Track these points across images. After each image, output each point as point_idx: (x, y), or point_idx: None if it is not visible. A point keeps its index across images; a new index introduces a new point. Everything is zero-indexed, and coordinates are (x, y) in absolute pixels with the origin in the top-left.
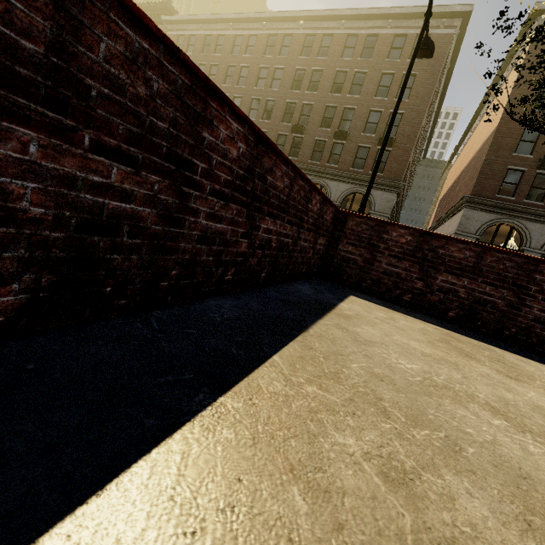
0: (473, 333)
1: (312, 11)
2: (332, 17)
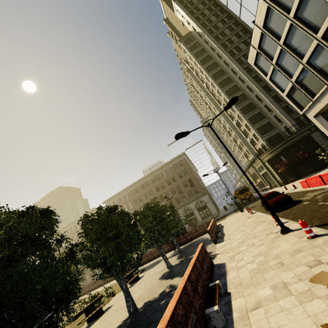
0: None
1: (65, 225)
2: (70, 223)
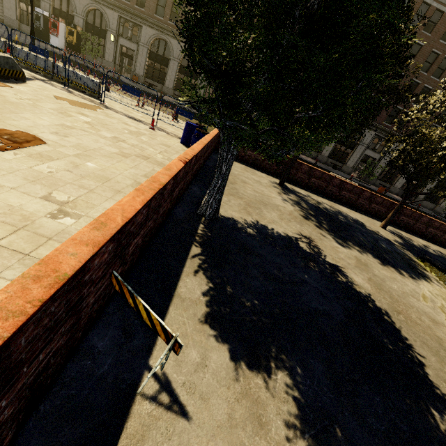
0: (254, 167)
1: None
2: None
